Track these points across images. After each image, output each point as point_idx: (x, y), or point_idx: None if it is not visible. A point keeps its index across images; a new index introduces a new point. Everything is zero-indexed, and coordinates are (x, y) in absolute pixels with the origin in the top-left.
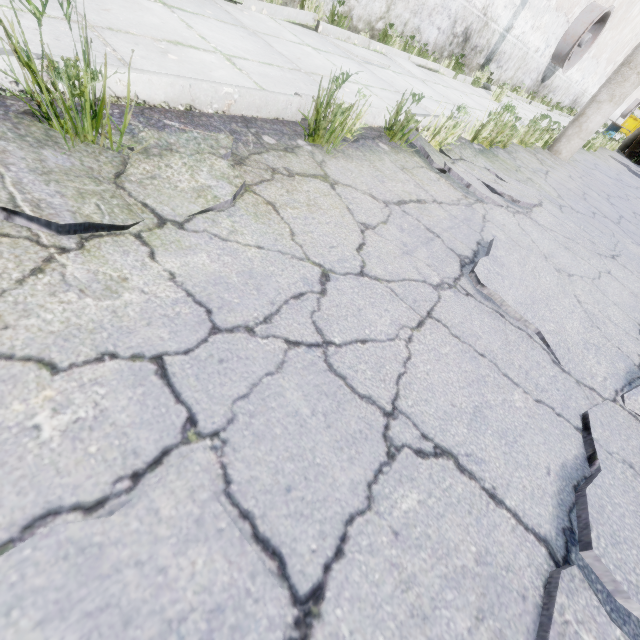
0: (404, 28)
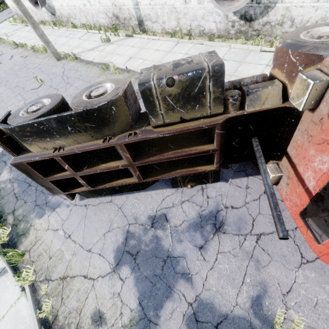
0: (94, 22)
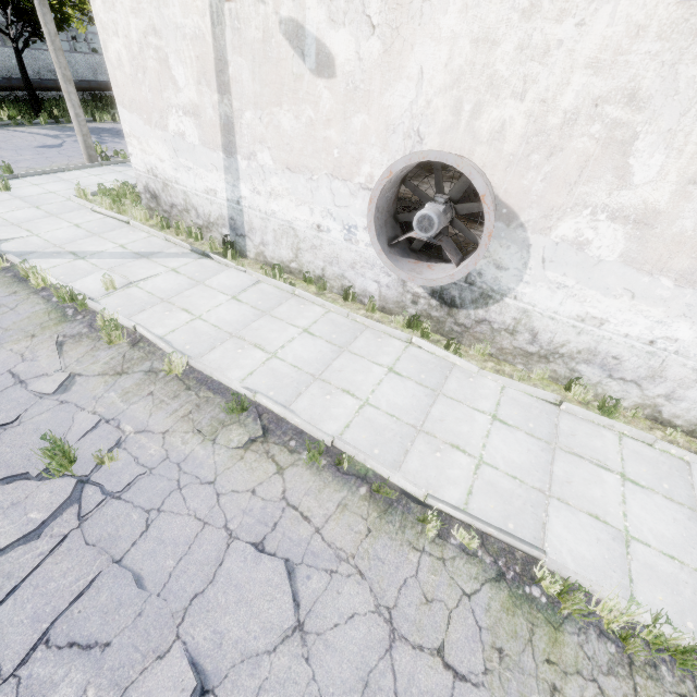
0: None
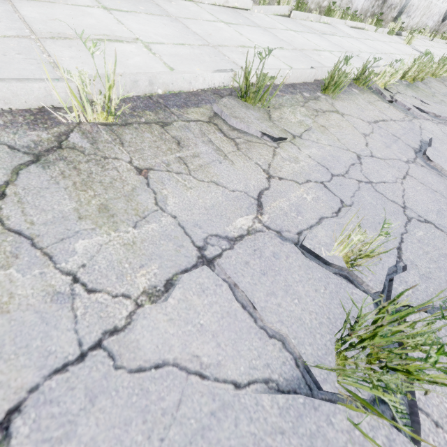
0: (341, 2)
